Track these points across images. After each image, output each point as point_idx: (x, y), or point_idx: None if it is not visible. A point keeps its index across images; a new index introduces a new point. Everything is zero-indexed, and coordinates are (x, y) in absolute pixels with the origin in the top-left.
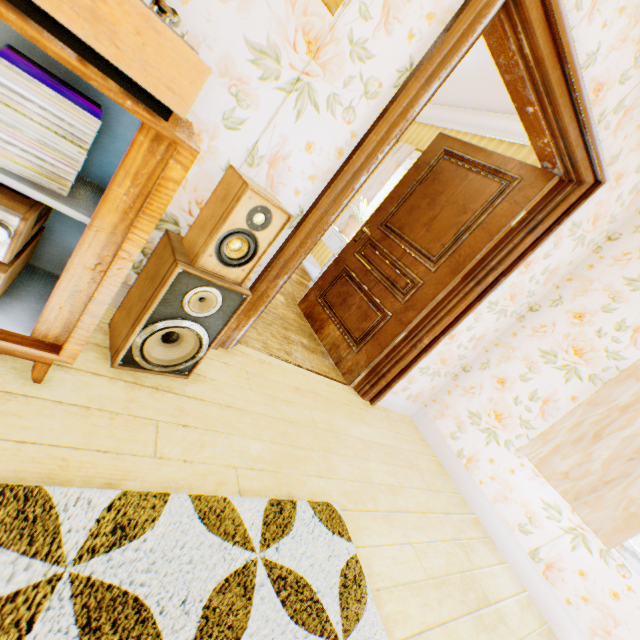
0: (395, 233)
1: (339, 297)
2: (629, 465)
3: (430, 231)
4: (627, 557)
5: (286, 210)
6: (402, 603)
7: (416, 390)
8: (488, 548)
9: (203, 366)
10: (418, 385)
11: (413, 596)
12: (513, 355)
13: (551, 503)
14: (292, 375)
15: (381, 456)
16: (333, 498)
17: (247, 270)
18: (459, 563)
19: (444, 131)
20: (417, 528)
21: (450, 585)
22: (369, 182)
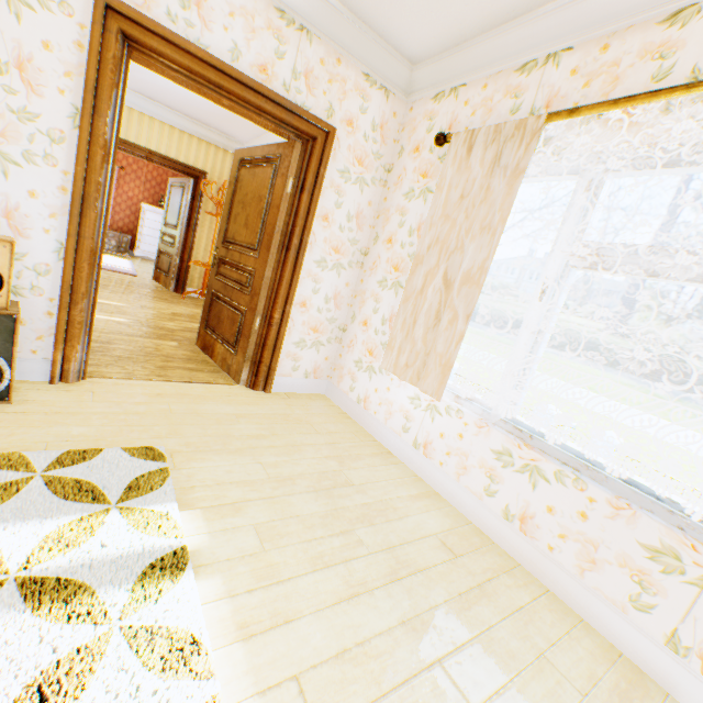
0: (233, 244)
1: (216, 318)
2: (435, 331)
3: (249, 228)
4: (463, 403)
5: (8, 240)
6: (221, 491)
7: (310, 366)
8: (381, 458)
9: (36, 395)
10: (308, 360)
11: (240, 487)
12: (366, 297)
13: (413, 396)
14: (157, 388)
15: (257, 420)
16: (167, 447)
17: (6, 296)
18: (325, 468)
19: None
20: (277, 454)
21: (300, 479)
22: None
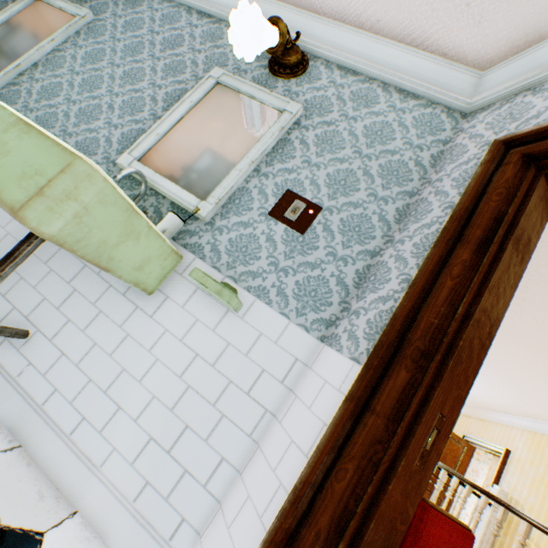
0: None
1: None
2: None
3: (445, 463)
4: None
5: None
6: None
7: None
8: None
9: None
10: None
11: None
12: None
13: None
14: None
15: None
16: None
17: None
18: None
19: None
20: None
21: None
22: None
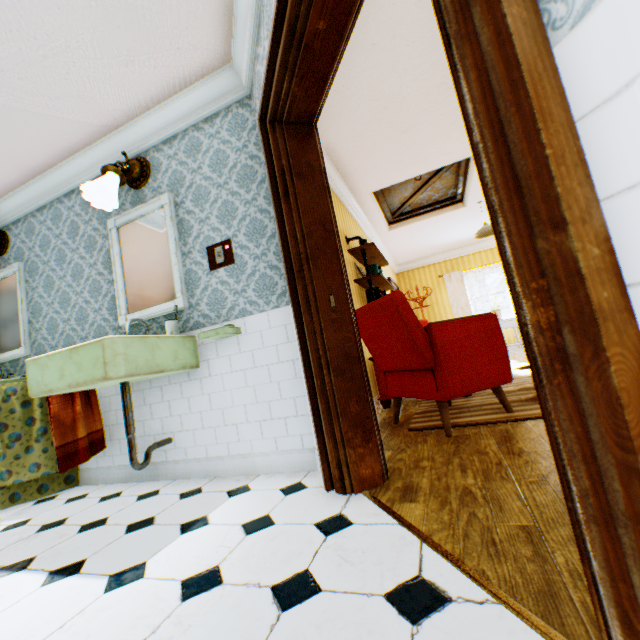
0: None
1: None
2: None
3: None
4: None
5: None
6: None
7: None
8: None
9: None
10: None
11: None
12: None
13: None
14: None
15: None
16: None
17: None
18: None
19: (462, 257)
20: None
21: None
22: (451, 299)
